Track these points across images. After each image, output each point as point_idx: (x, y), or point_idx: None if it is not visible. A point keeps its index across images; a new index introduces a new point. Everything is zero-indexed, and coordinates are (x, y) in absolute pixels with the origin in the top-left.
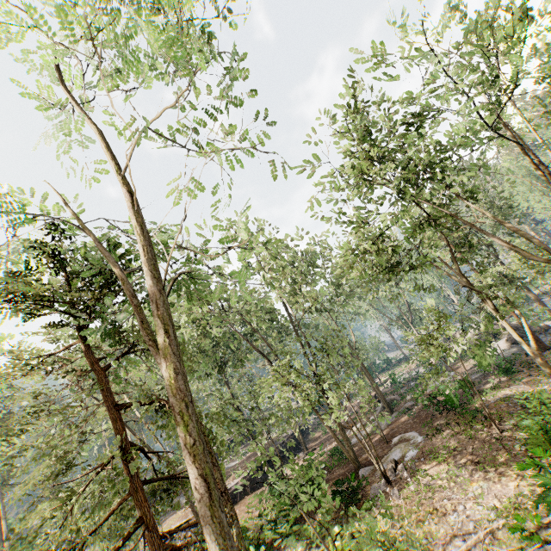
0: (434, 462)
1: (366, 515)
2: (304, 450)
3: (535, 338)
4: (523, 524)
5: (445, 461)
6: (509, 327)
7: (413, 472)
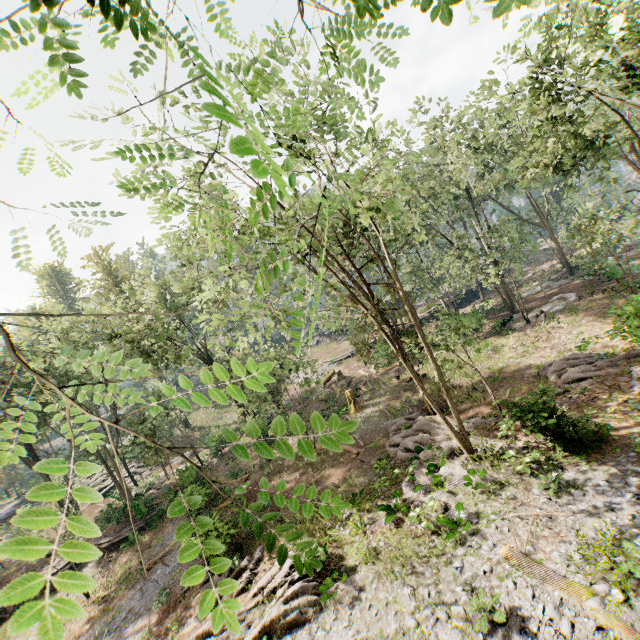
0: (568, 314)
1: (504, 337)
2: (481, 299)
3: None
4: (587, 346)
5: (577, 314)
6: None
7: (549, 319)
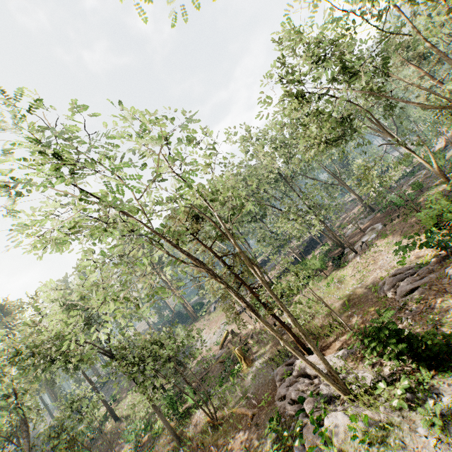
0: (382, 239)
1: (343, 268)
2: (321, 244)
3: None
4: (405, 259)
5: (387, 237)
6: (418, 159)
7: (370, 246)
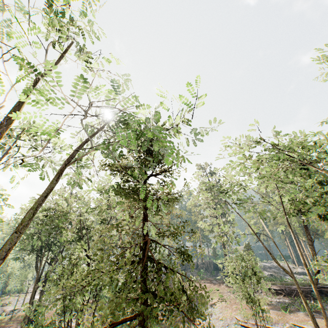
0: None
1: None
2: None
3: None
4: None
5: None
6: None
7: None
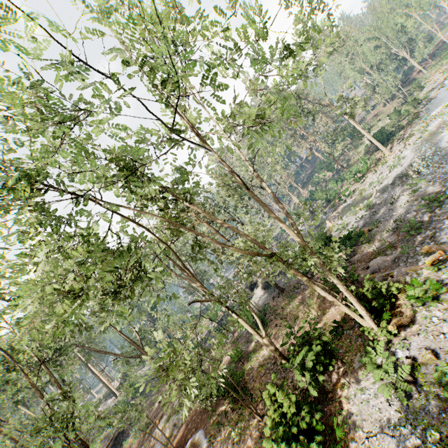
0: None
1: None
2: None
3: (275, 285)
4: None
5: None
6: (244, 324)
7: None
